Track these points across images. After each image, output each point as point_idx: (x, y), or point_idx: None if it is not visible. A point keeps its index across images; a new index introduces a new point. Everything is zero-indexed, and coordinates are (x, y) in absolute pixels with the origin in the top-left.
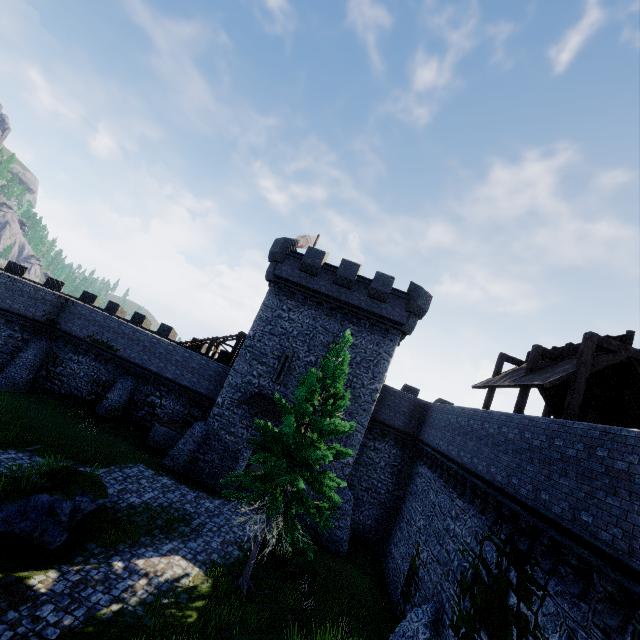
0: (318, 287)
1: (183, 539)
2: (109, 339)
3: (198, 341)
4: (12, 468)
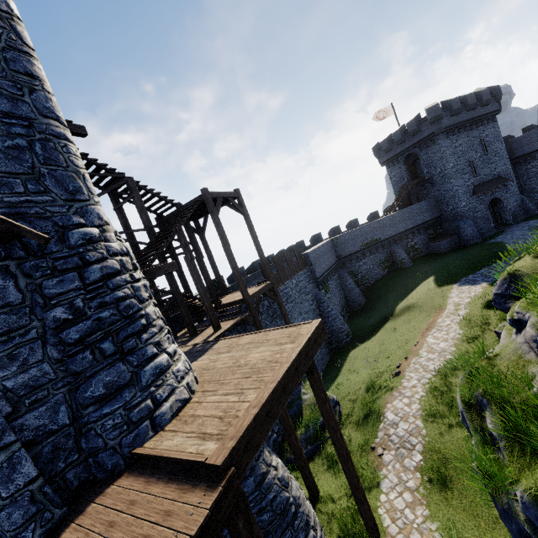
0: (463, 119)
1: None
2: (371, 237)
3: (399, 203)
4: None
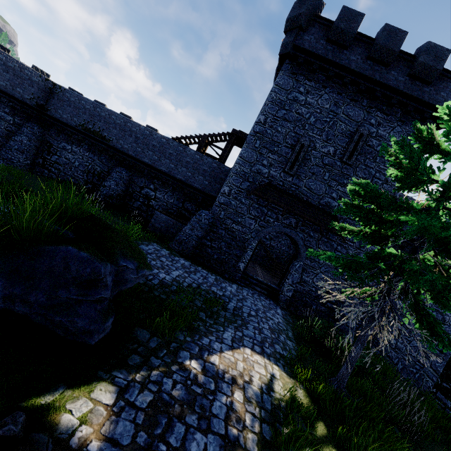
0: (347, 63)
1: (234, 325)
2: (101, 128)
3: (189, 137)
4: (3, 210)
